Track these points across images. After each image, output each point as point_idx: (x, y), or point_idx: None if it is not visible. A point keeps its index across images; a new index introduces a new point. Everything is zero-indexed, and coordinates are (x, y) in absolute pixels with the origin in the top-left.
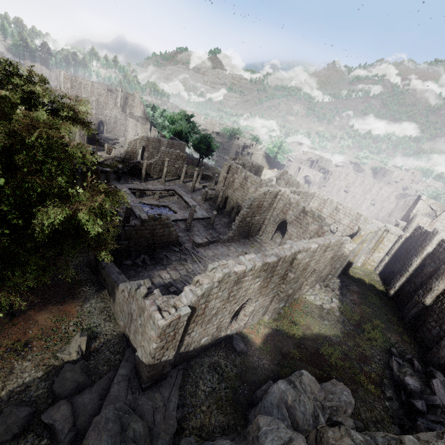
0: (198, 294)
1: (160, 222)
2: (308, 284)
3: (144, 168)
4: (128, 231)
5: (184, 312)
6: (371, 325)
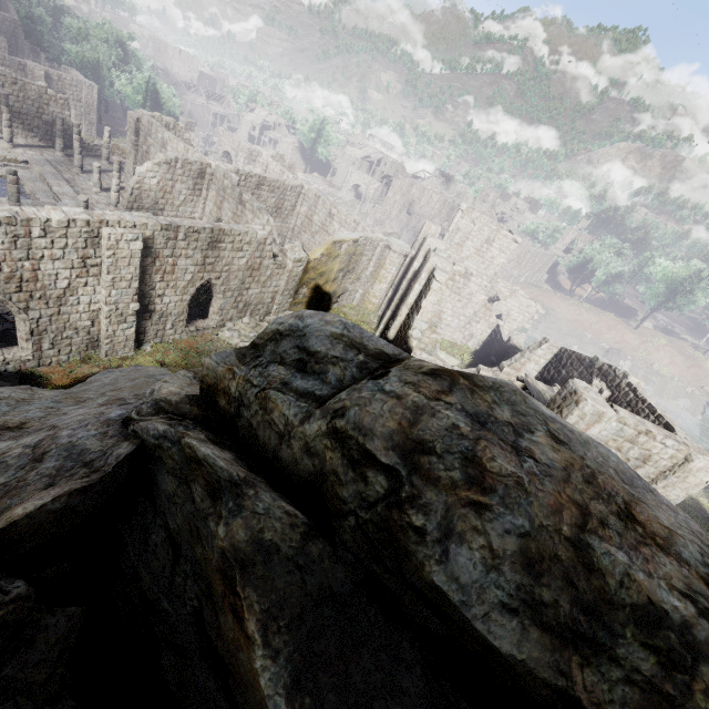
0: None
1: None
2: (216, 311)
3: None
4: None
5: None
6: None
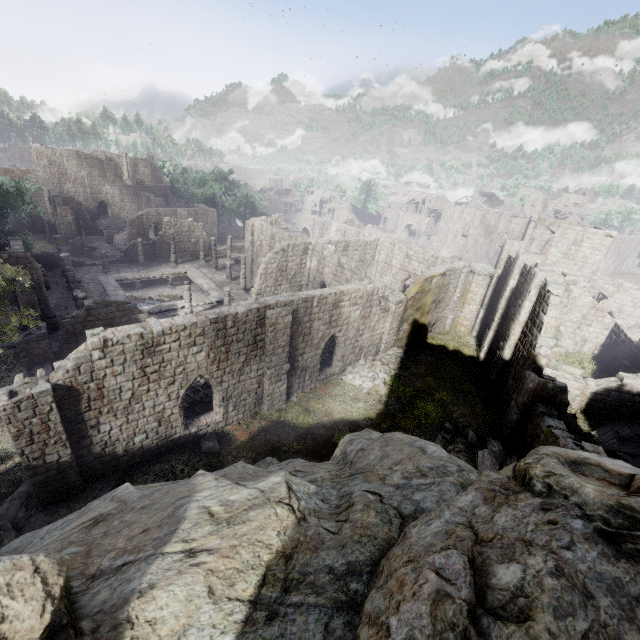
0: (67, 368)
1: (118, 308)
2: (339, 358)
3: (139, 250)
4: (68, 324)
5: (38, 389)
6: (431, 399)
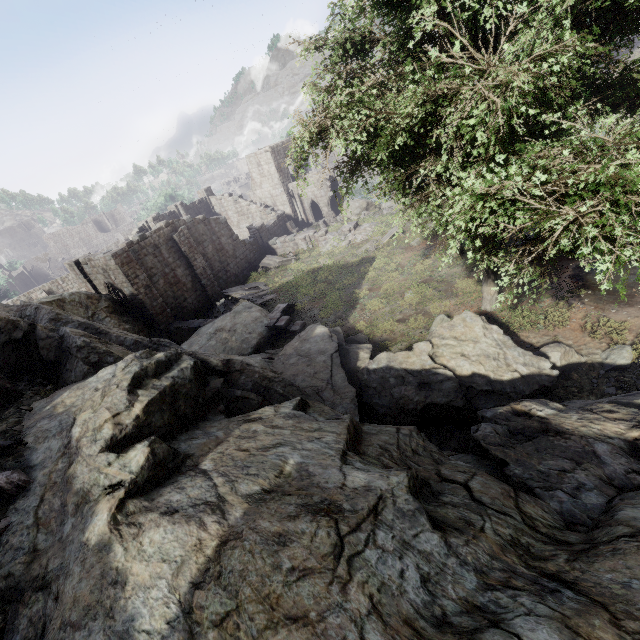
0: None
1: None
2: None
3: None
4: None
5: None
6: None
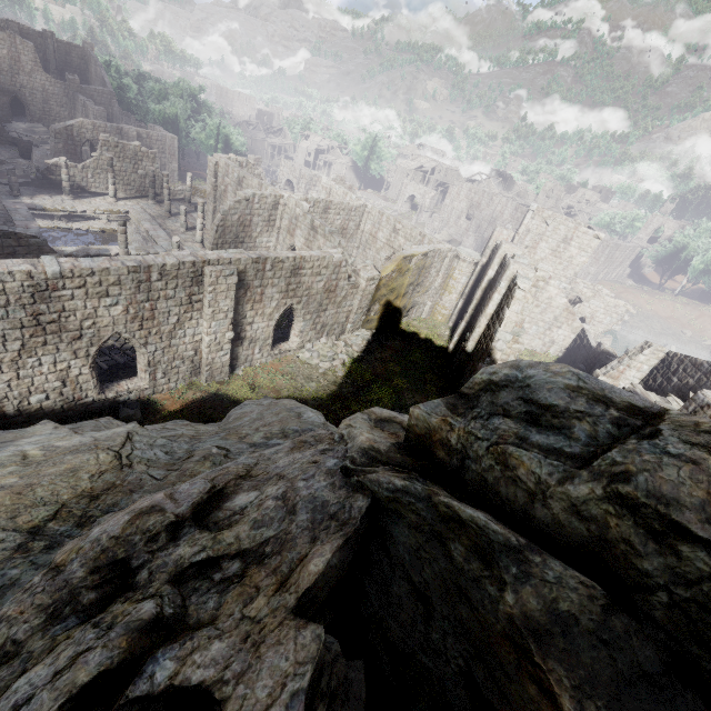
0: None
1: (19, 242)
2: (296, 333)
3: (63, 172)
4: None
5: None
6: (388, 385)
